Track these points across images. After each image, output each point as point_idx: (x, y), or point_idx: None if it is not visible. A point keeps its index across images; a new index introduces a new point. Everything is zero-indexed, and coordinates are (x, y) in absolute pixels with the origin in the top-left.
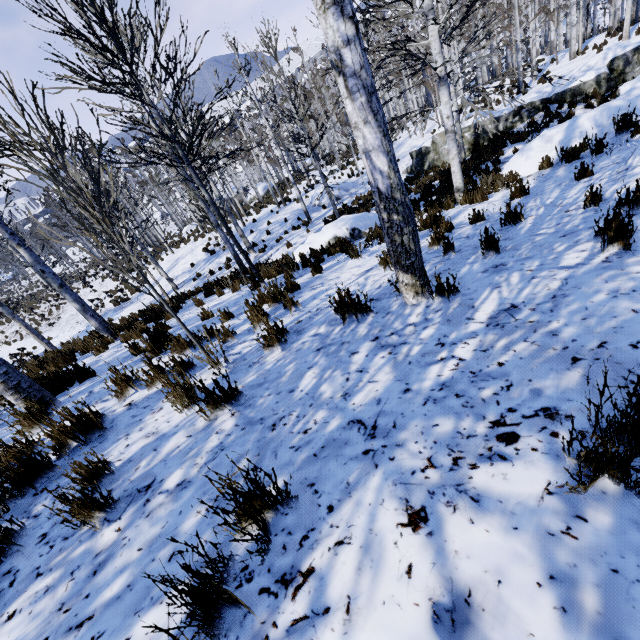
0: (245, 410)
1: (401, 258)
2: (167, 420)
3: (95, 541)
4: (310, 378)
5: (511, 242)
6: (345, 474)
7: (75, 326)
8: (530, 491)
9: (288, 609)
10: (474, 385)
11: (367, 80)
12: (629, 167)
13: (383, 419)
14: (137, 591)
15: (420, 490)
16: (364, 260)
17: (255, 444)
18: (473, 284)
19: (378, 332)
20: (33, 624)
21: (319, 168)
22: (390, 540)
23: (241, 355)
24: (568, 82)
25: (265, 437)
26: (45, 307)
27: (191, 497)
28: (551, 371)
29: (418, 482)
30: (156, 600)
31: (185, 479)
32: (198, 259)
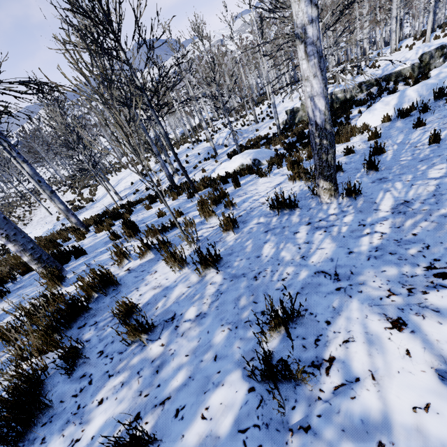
0: (226, 269)
1: (324, 170)
2: (165, 278)
3: (146, 353)
4: (269, 248)
5: (383, 165)
6: (328, 302)
7: (44, 225)
8: None
9: (327, 381)
10: (401, 247)
11: (319, 48)
12: None
13: (341, 269)
14: (198, 380)
15: (392, 308)
16: (271, 178)
17: (246, 289)
18: (368, 190)
19: (308, 220)
20: (122, 405)
21: (228, 118)
22: (384, 337)
23: (204, 237)
24: (393, 68)
25: (252, 284)
26: (20, 212)
27: (212, 322)
28: None
29: (388, 304)
30: (217, 384)
31: (201, 312)
32: (136, 179)
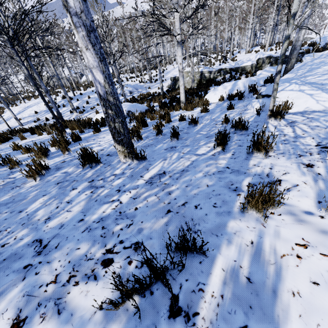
0: None
1: (115, 135)
2: None
3: None
4: (38, 203)
5: (187, 135)
6: (0, 284)
7: None
8: (92, 306)
9: None
10: (115, 221)
11: (86, 21)
12: (246, 109)
13: (54, 240)
14: None
15: (34, 302)
16: None
17: None
18: (156, 155)
19: (96, 177)
20: None
21: (117, 73)
22: None
23: (14, 179)
24: (241, 63)
25: None
26: None
27: None
28: (154, 217)
29: (38, 295)
30: None
31: None
32: (41, 109)
